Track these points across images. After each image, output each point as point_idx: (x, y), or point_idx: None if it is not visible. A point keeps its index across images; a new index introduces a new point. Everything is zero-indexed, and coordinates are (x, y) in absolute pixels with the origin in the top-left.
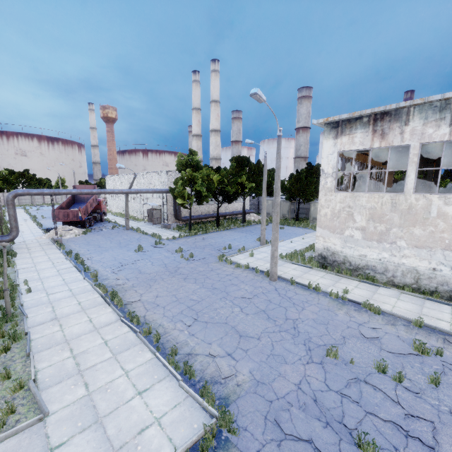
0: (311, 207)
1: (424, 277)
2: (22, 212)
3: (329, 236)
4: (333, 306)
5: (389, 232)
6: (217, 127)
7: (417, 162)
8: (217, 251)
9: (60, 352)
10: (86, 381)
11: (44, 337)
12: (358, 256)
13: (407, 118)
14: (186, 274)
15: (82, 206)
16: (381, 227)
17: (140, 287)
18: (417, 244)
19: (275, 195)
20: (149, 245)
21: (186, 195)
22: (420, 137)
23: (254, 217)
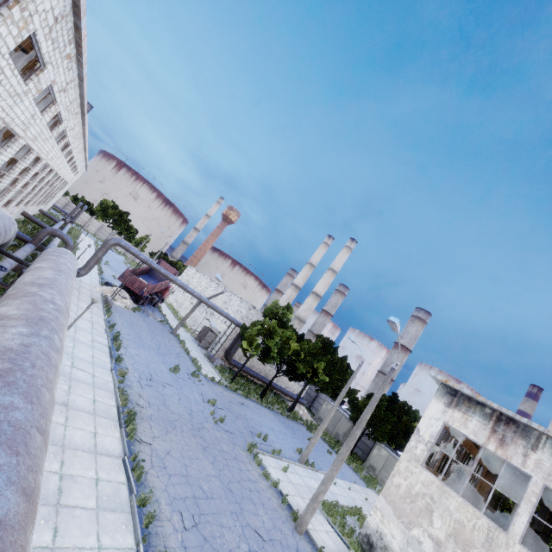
0: (374, 448)
1: None
2: (92, 244)
3: (390, 519)
4: None
5: None
6: (320, 292)
7: (534, 504)
8: (249, 432)
9: (51, 457)
10: (58, 524)
11: None
12: None
13: (536, 443)
14: (207, 442)
15: (151, 281)
16: None
17: (157, 425)
18: None
19: (358, 426)
20: (185, 370)
21: (255, 344)
22: (546, 476)
23: (304, 412)
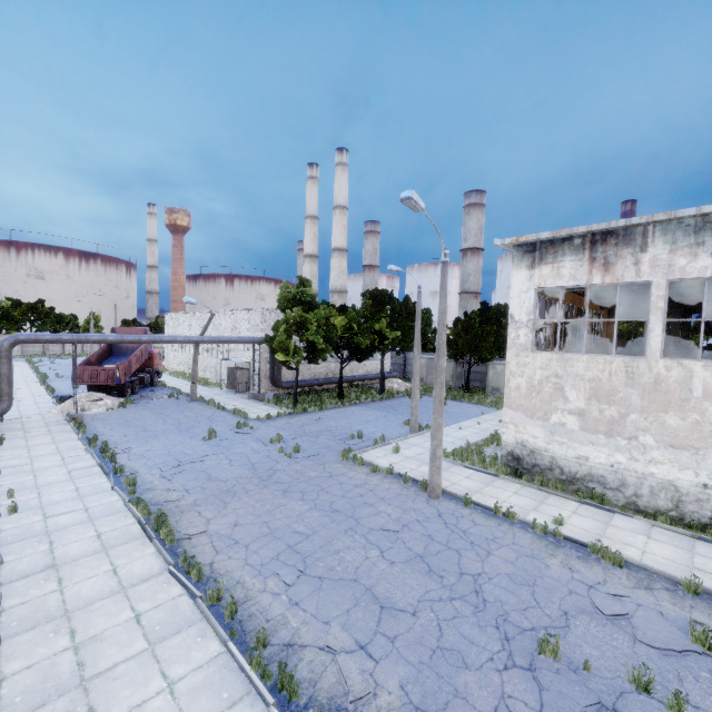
0: (488, 370)
1: (688, 499)
2: (25, 367)
3: (525, 423)
4: (540, 548)
5: (625, 419)
6: (342, 244)
7: (663, 309)
8: (339, 441)
9: (51, 638)
10: (92, 702)
11: (27, 604)
12: (574, 459)
13: (644, 241)
14: (286, 483)
15: (122, 361)
16: (610, 410)
17: (208, 507)
18: (672, 441)
19: (438, 356)
20: (227, 429)
21: (292, 349)
22: (666, 270)
23: (398, 384)
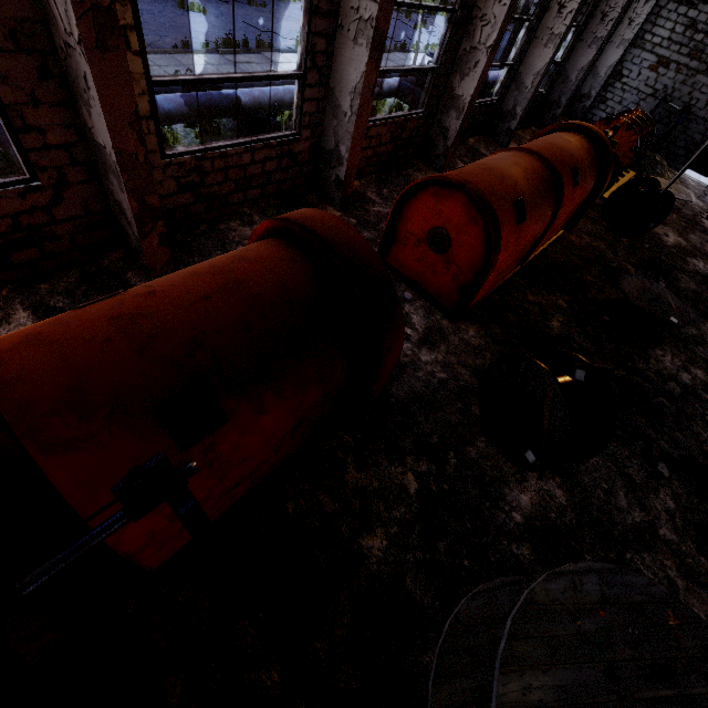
0: None
1: None
2: None
3: None
4: None
5: None
6: None
7: None
8: None
9: None
10: None
11: None
12: None
13: None
14: None
15: None
16: None
17: None
18: None
19: None
20: None
21: None
22: None
23: None
